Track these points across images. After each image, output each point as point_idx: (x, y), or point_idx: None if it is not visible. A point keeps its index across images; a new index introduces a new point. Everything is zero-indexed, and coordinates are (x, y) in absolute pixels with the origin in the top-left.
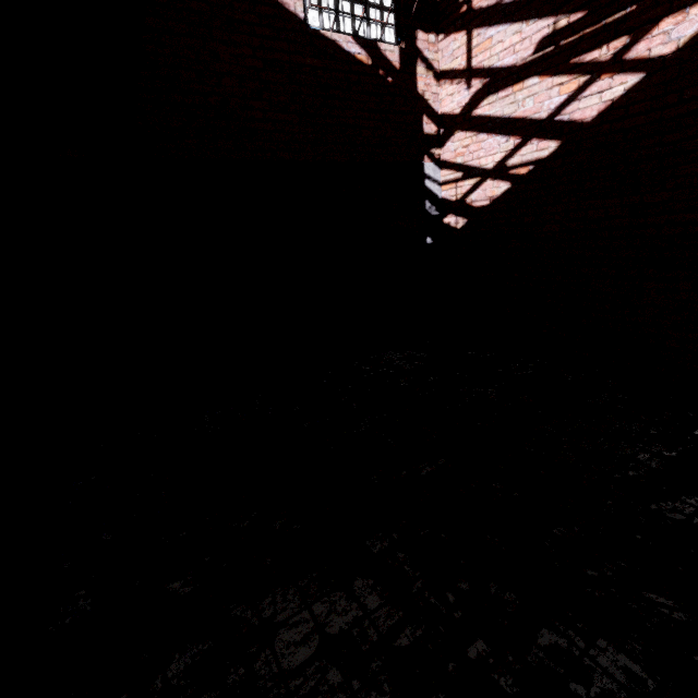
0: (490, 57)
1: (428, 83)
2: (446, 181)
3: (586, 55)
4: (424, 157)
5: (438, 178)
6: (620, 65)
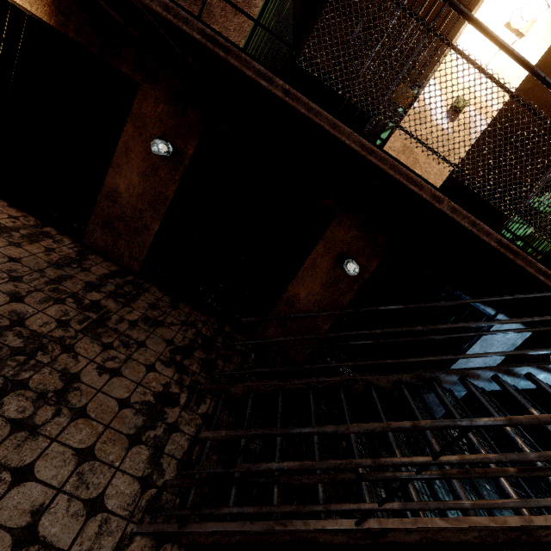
0: None
1: None
2: None
3: None
4: None
5: None
6: None
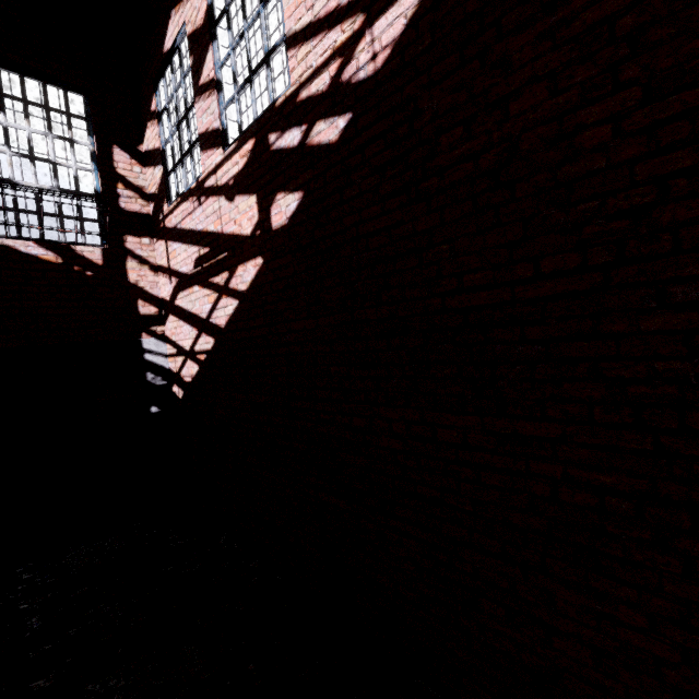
0: (177, 263)
1: (143, 274)
2: (170, 354)
3: (215, 278)
4: (143, 334)
5: (164, 350)
6: (229, 291)
